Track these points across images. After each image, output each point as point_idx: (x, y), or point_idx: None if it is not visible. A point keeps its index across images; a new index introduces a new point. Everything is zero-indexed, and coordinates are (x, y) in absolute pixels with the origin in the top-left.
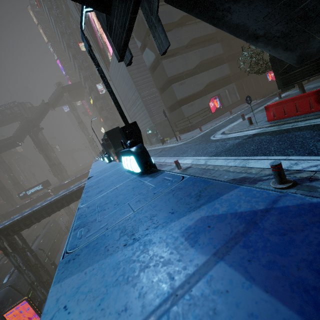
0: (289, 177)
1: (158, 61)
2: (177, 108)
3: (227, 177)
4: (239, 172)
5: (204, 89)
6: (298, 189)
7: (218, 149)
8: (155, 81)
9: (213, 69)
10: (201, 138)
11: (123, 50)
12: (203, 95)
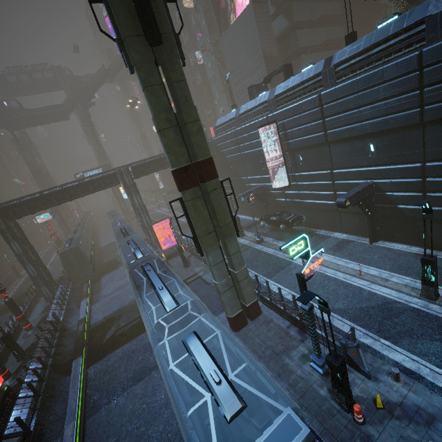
0: None
1: (289, 31)
2: None
3: None
4: None
5: None
6: None
7: None
8: (280, 52)
9: (334, 51)
10: None
11: None
12: None
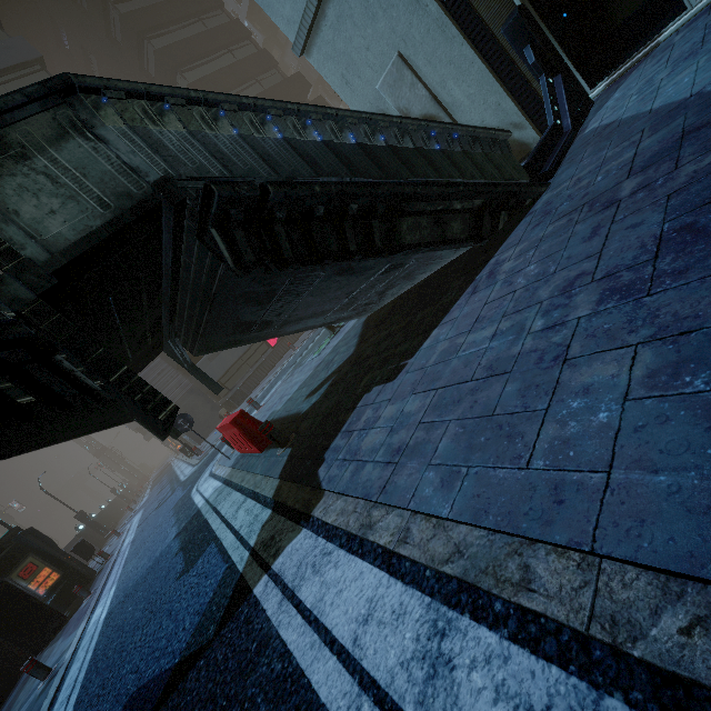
0: None
1: None
2: None
3: None
4: None
5: None
6: None
7: (140, 571)
8: None
9: None
10: (201, 469)
11: None
12: None
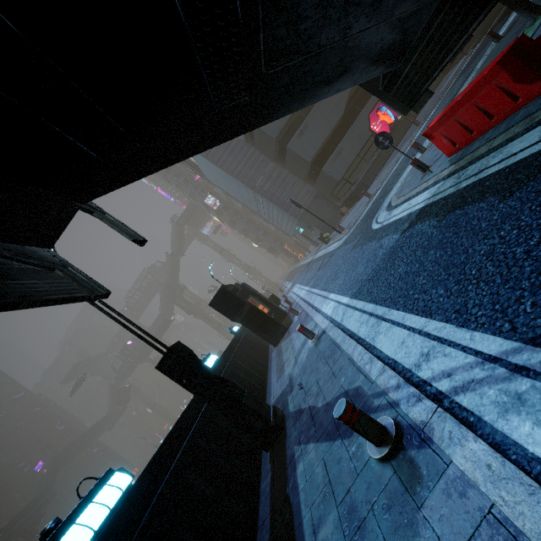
0: (400, 414)
1: None
2: (319, 172)
3: (343, 381)
4: (358, 369)
5: (350, 106)
6: (395, 472)
7: (366, 269)
8: (265, 153)
9: None
10: (363, 225)
11: (76, 301)
12: (354, 118)
